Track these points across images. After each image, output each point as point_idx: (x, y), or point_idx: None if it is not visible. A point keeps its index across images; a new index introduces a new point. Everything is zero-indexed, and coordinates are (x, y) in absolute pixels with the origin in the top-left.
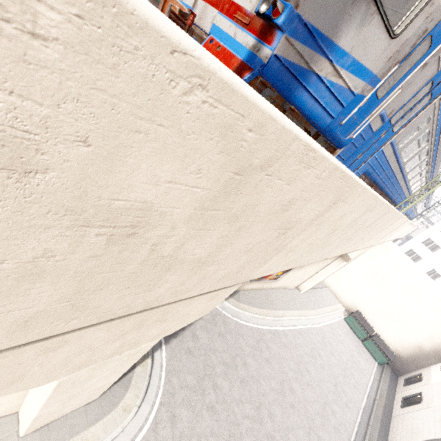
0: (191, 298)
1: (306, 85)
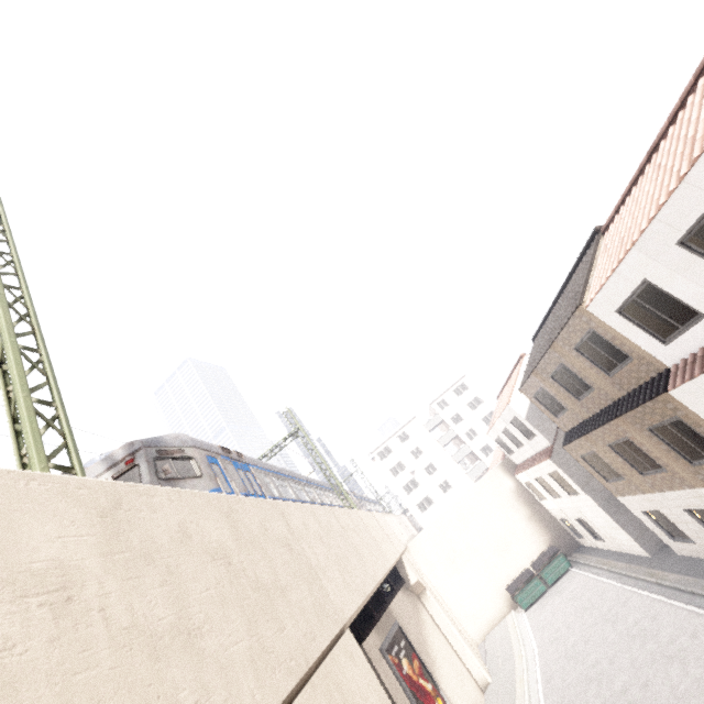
0: (329, 654)
1: None
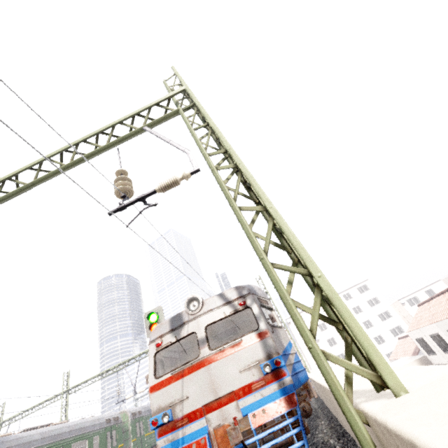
0: None
1: (296, 371)
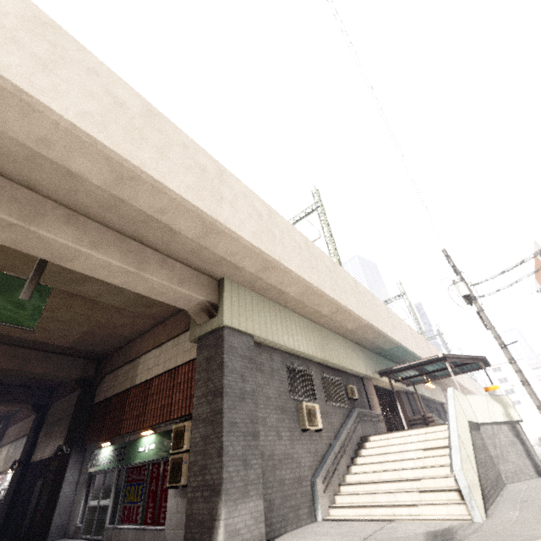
0: None
1: None
